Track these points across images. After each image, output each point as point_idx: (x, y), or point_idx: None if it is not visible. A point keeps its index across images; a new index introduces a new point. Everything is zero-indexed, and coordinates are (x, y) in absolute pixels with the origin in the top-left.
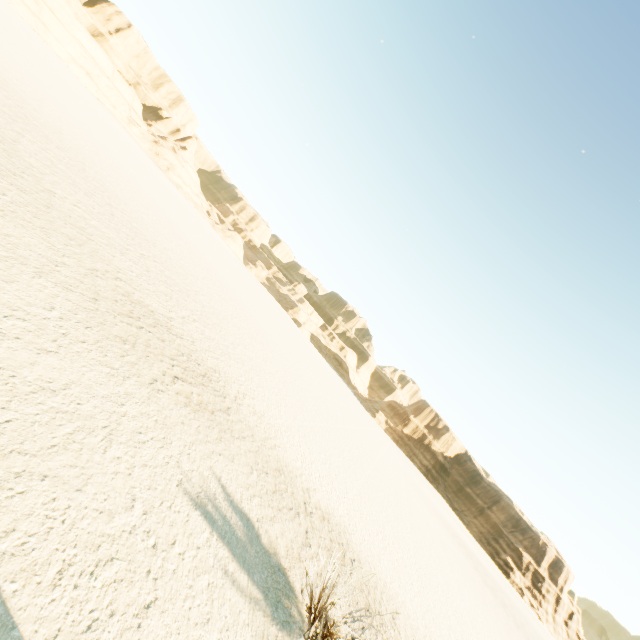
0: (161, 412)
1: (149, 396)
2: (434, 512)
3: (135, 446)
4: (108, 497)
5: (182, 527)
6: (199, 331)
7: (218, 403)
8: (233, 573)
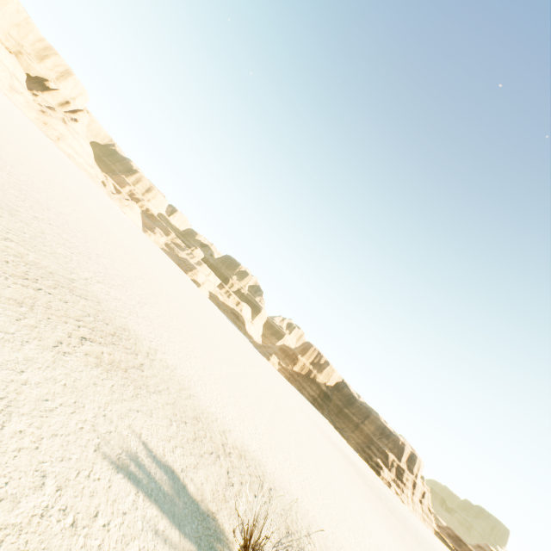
0: (69, 375)
1: (54, 360)
2: (323, 433)
3: (41, 415)
4: (10, 480)
5: (104, 495)
6: (104, 292)
7: (131, 360)
8: (164, 531)
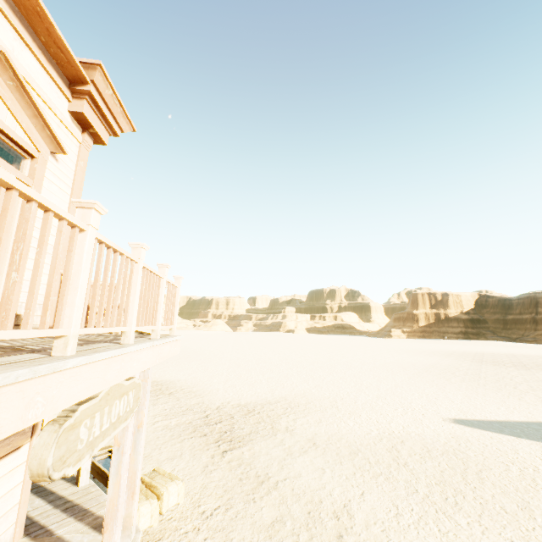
0: None
1: None
2: (432, 353)
3: None
4: None
5: None
6: None
7: None
8: None
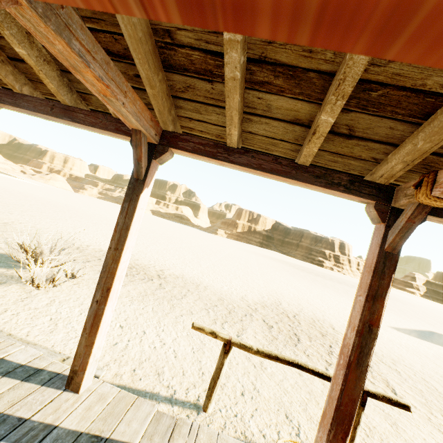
0: None
1: None
2: (262, 256)
3: None
4: None
5: None
6: None
7: None
8: None
